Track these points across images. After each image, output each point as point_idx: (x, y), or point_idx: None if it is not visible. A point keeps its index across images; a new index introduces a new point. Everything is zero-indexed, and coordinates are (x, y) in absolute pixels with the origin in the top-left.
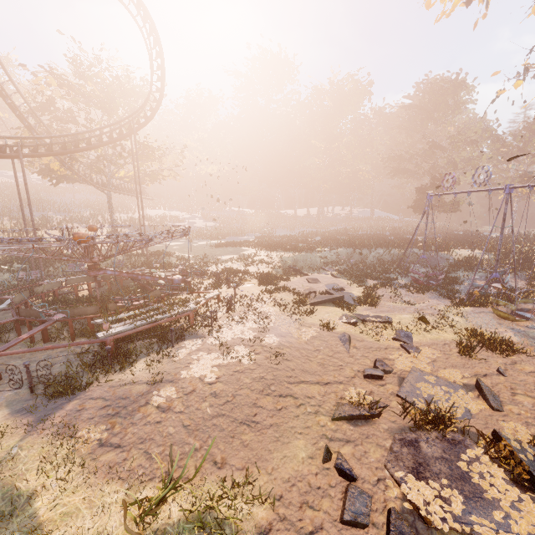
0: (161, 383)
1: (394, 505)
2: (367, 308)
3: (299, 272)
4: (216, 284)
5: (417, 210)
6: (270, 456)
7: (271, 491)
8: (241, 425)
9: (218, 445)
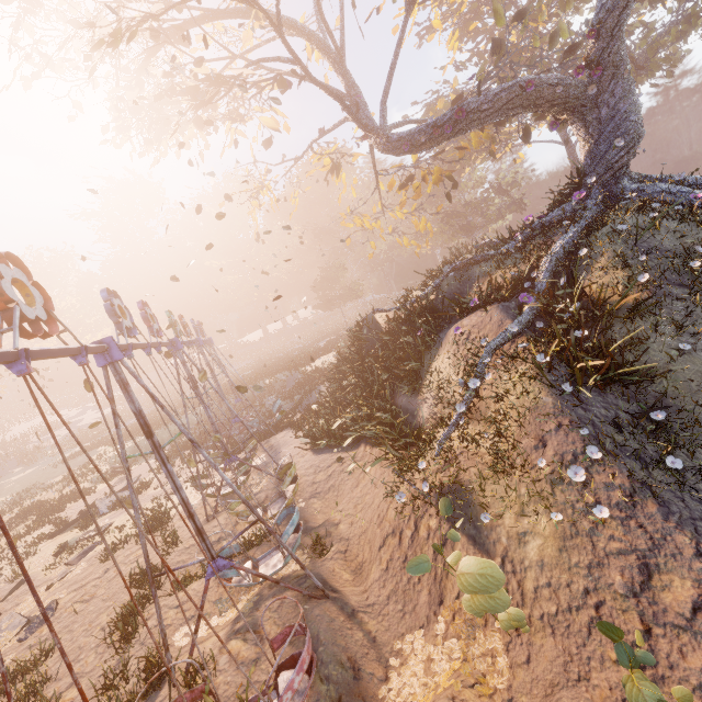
0: None
1: None
2: (113, 514)
3: (119, 472)
4: None
5: (323, 308)
6: None
7: None
8: None
9: None
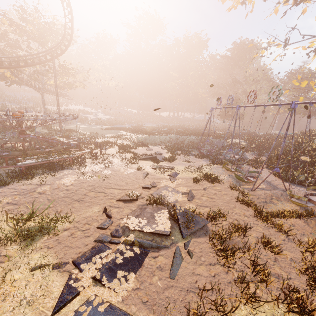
0: (44, 185)
1: (121, 224)
2: (167, 163)
3: (144, 145)
4: (94, 147)
5: (222, 117)
6: (82, 211)
7: (75, 220)
8: (75, 201)
9: (61, 206)
